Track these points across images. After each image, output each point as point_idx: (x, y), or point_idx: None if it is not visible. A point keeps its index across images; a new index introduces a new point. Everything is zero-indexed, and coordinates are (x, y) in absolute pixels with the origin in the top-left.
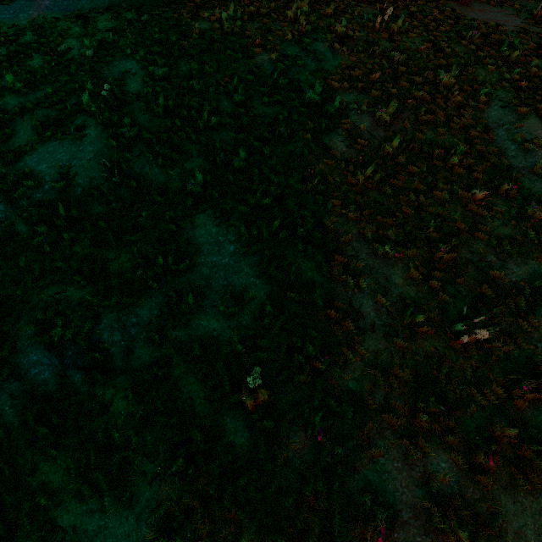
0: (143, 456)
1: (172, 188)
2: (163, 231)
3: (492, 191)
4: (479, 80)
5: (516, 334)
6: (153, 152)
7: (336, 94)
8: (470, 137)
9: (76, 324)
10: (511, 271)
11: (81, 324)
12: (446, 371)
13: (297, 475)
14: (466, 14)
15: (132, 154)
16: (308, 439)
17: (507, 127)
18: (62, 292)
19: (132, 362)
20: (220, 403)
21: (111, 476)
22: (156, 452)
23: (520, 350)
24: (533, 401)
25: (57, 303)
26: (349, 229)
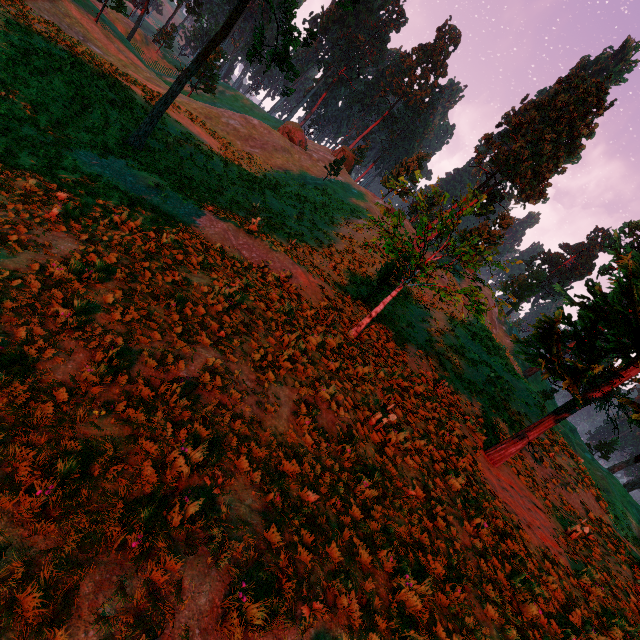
0: None
1: None
2: None
3: None
4: (466, 625)
5: None
6: None
7: (231, 479)
8: None
9: None
10: None
11: None
12: None
13: None
14: (488, 476)
15: None
16: None
17: None
18: None
19: None
20: None
21: None
22: None
23: None
24: None
25: None
26: None
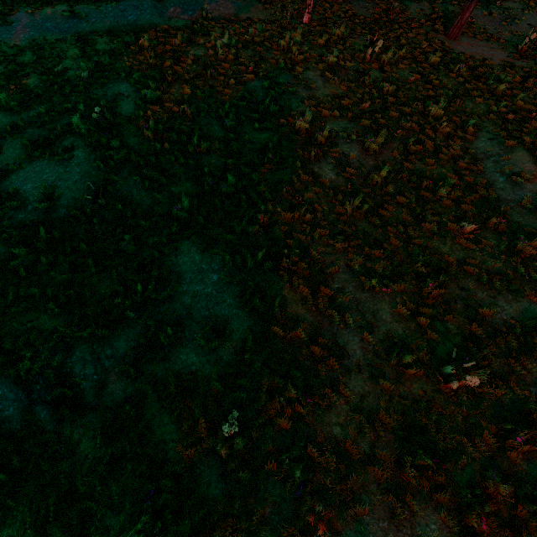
0: (107, 508)
1: (158, 212)
2: (145, 257)
3: (481, 224)
4: (467, 112)
5: (508, 377)
6: (141, 175)
7: (326, 122)
8: (458, 168)
9: (46, 357)
10: (501, 308)
11: (52, 357)
12: (435, 417)
13: (274, 534)
14: (453, 48)
15: (119, 176)
16: (287, 492)
17: (495, 159)
18: (35, 320)
19: (104, 398)
20: (194, 448)
21: (70, 531)
22: (121, 504)
23: (512, 394)
24: (527, 453)
25: (28, 332)
26: (336, 260)
